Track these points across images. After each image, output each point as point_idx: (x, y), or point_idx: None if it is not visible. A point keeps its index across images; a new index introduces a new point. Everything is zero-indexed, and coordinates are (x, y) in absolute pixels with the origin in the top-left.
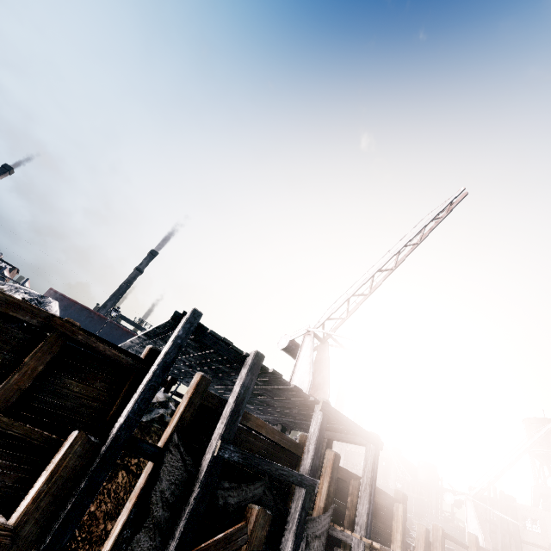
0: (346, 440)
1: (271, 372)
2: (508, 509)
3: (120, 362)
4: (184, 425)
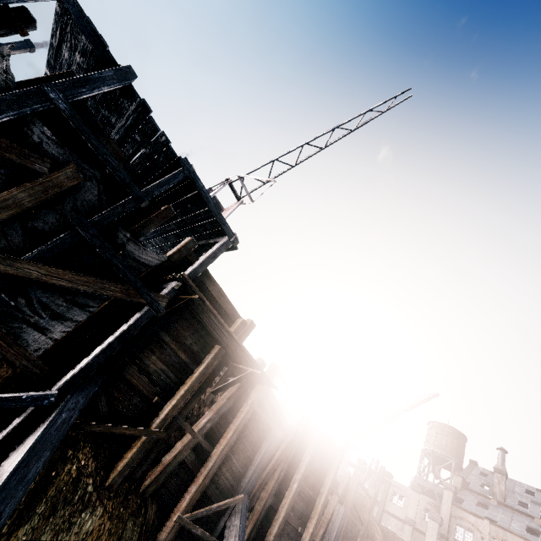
0: (211, 241)
1: (142, 101)
2: (383, 482)
3: None
4: None
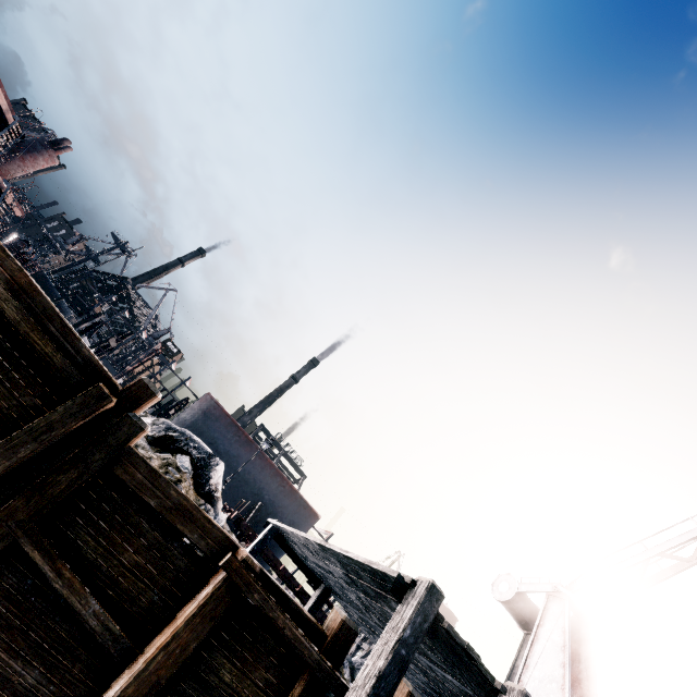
0: None
1: None
2: None
3: (301, 654)
4: None
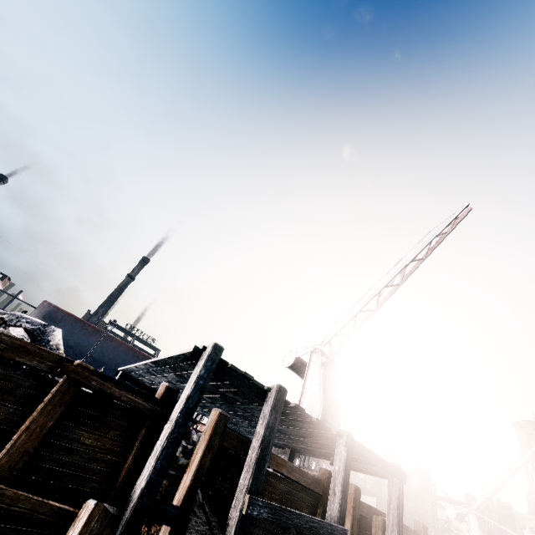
0: (365, 470)
1: (293, 406)
2: (505, 517)
3: (137, 408)
4: (203, 473)
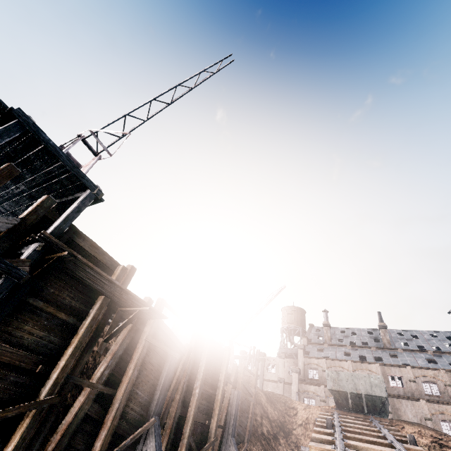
0: (72, 197)
1: None
2: (260, 361)
3: None
4: None
